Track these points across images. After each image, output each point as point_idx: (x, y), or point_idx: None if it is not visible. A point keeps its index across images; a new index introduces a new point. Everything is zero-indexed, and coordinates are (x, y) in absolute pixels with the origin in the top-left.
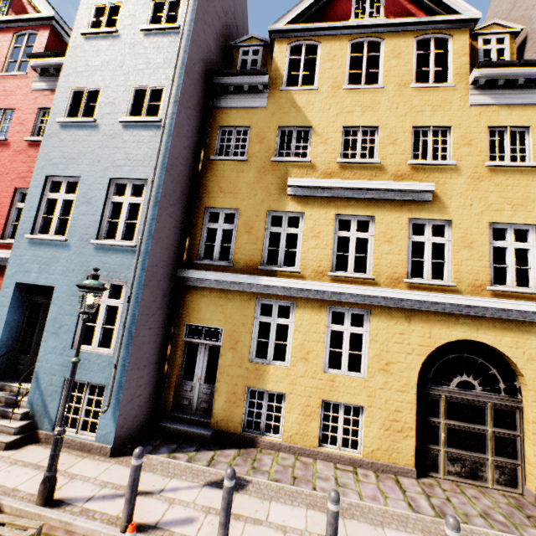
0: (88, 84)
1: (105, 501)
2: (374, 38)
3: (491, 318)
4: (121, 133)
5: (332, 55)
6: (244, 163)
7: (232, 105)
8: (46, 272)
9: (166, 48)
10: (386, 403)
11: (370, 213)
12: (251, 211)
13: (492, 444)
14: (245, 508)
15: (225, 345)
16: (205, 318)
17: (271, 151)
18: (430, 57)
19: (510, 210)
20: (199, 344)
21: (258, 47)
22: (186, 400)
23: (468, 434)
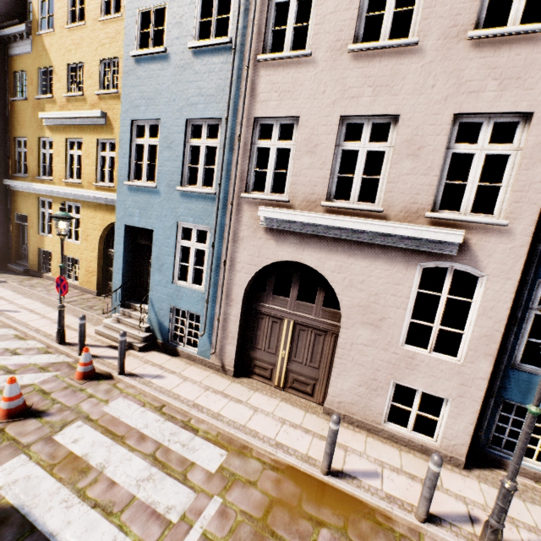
0: None
1: None
2: None
3: None
4: None
5: None
6: (26, 102)
7: (17, 53)
8: None
9: None
10: (87, 258)
11: (80, 136)
12: (32, 138)
13: None
14: None
15: (30, 225)
16: (21, 210)
17: (37, 90)
18: None
19: None
20: (25, 225)
21: None
22: (24, 255)
23: None
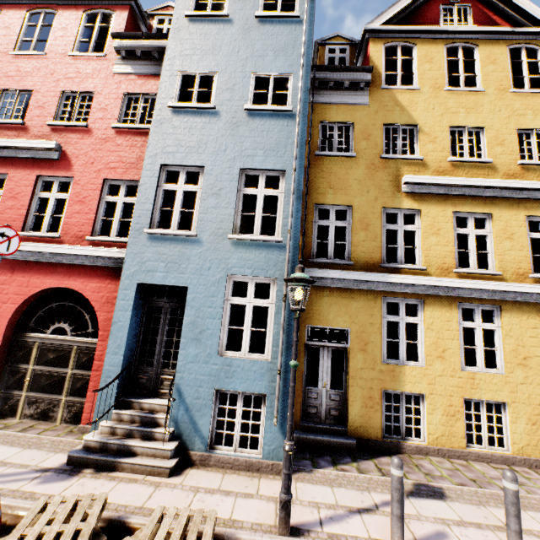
0: (199, 68)
1: (338, 523)
2: (468, 44)
3: None
4: (247, 121)
5: (430, 58)
6: (351, 160)
7: (332, 101)
8: (175, 271)
9: (286, 36)
10: (529, 397)
11: (487, 210)
12: (365, 208)
13: None
14: (473, 516)
15: (354, 347)
16: (328, 319)
17: (379, 148)
18: (524, 65)
19: None
20: (320, 348)
21: (344, 46)
22: (313, 409)
23: None
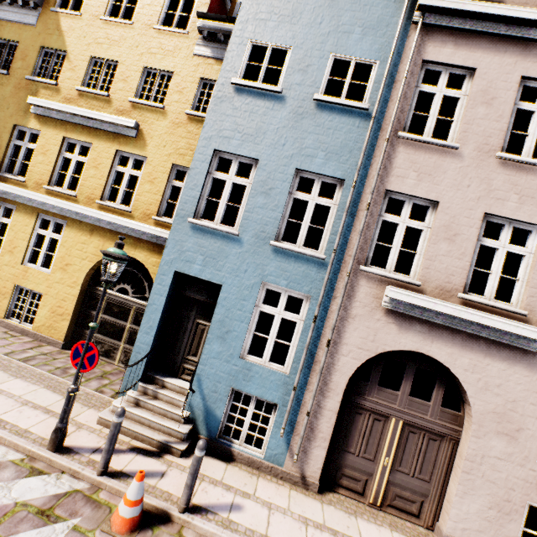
0: None
1: None
2: None
3: (148, 241)
4: None
5: None
6: (6, 77)
7: (8, 18)
8: None
9: None
10: (58, 293)
11: (90, 140)
12: (2, 122)
13: (128, 336)
14: None
15: None
16: None
17: (30, 69)
18: (181, 1)
19: (191, 156)
20: None
21: None
22: None
23: (113, 326)
